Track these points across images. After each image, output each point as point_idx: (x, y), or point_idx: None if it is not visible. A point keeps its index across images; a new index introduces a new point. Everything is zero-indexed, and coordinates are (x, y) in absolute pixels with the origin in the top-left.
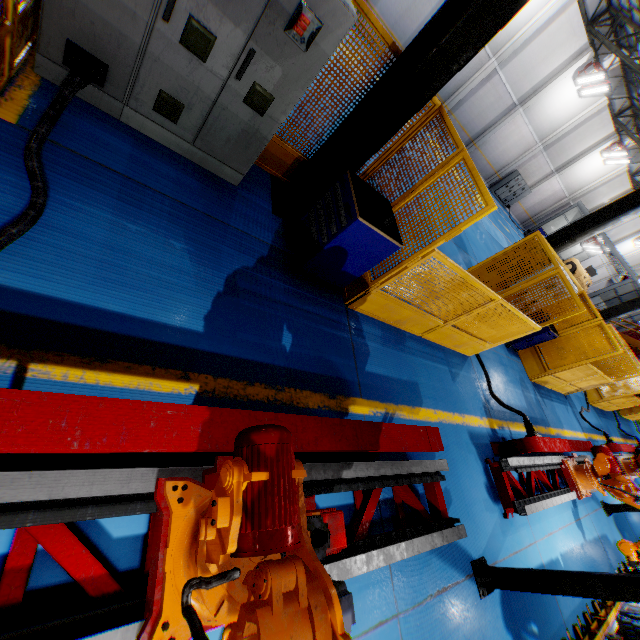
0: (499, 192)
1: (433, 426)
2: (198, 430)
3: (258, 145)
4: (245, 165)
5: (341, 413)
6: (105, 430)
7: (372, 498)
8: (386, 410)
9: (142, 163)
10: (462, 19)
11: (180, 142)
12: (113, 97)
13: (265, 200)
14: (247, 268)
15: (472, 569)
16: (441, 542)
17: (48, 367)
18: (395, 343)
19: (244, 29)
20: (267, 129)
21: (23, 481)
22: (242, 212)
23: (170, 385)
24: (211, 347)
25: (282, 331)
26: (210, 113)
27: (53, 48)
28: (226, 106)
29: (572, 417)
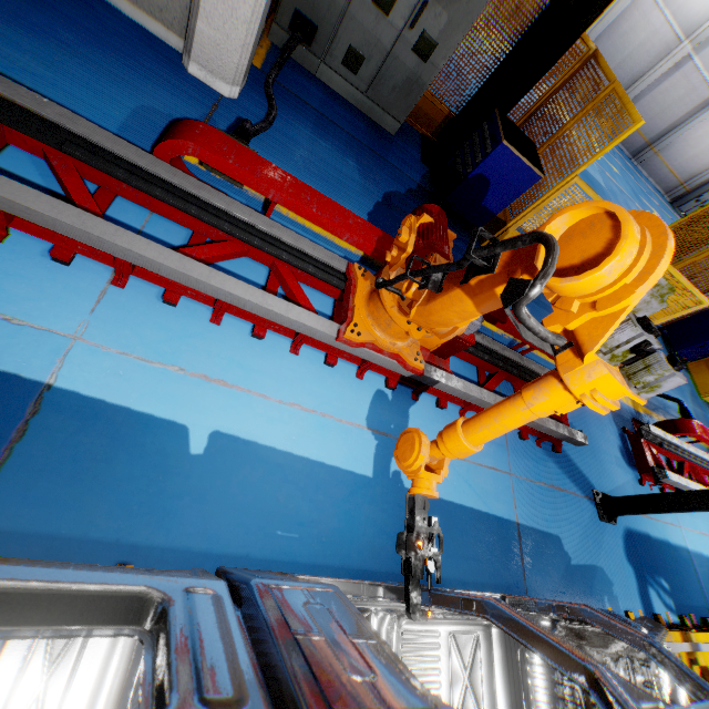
0: (684, 208)
1: None
2: (376, 239)
3: (418, 92)
4: (404, 113)
5: None
6: (327, 212)
7: (495, 378)
8: (514, 338)
9: (329, 106)
10: None
11: (355, 93)
12: (315, 56)
13: (415, 151)
14: (399, 193)
15: (593, 495)
16: (559, 430)
17: (279, 206)
18: None
19: None
20: (428, 75)
21: (283, 231)
22: (397, 154)
23: (345, 244)
24: None
25: None
26: (384, 63)
27: (285, 18)
28: (397, 56)
29: None
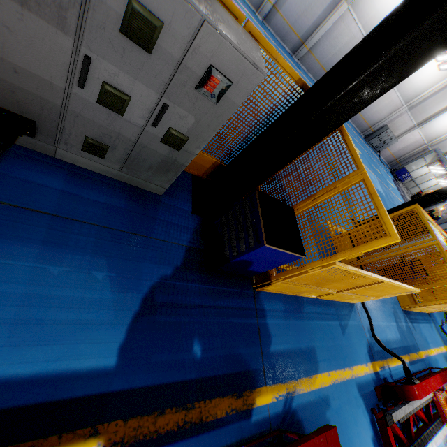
0: (372, 141)
1: (327, 391)
2: None
3: (177, 169)
4: (167, 182)
5: (247, 411)
6: None
7: None
8: (287, 390)
9: (72, 196)
10: (372, 68)
11: (109, 169)
12: (46, 142)
13: (186, 201)
14: (165, 279)
15: None
16: None
17: None
18: (295, 312)
19: (156, 88)
20: (184, 159)
21: None
22: (164, 220)
23: None
24: (124, 383)
25: (195, 338)
26: (132, 150)
27: None
28: (146, 145)
29: (435, 333)
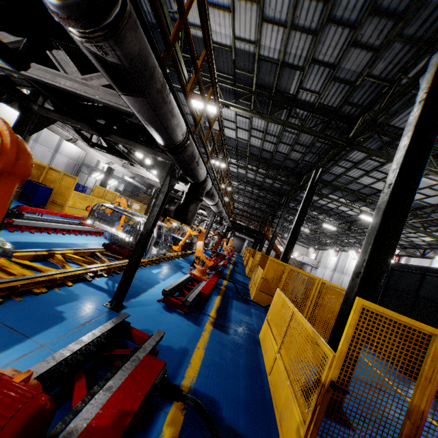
0: None
1: None
2: None
3: None
4: None
5: None
6: None
7: None
8: None
9: None
10: None
11: None
12: None
13: None
14: None
15: None
16: None
17: None
18: None
19: None
20: None
21: None
22: None
23: None
24: None
25: None
26: None
27: None
28: None
29: None
